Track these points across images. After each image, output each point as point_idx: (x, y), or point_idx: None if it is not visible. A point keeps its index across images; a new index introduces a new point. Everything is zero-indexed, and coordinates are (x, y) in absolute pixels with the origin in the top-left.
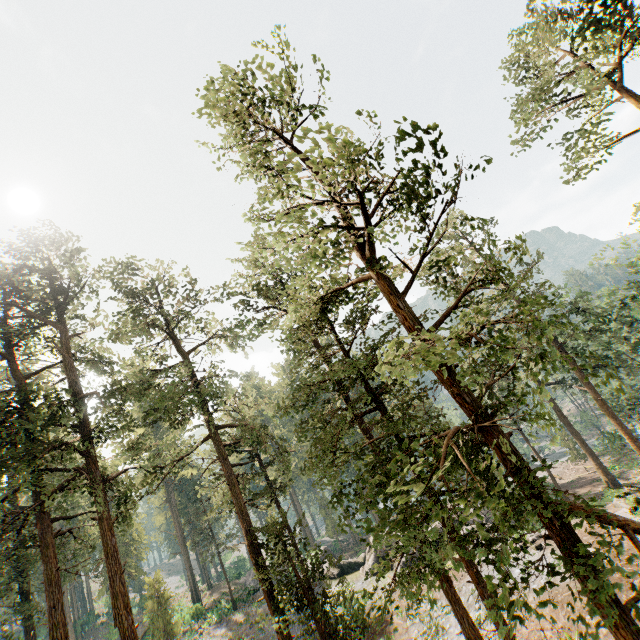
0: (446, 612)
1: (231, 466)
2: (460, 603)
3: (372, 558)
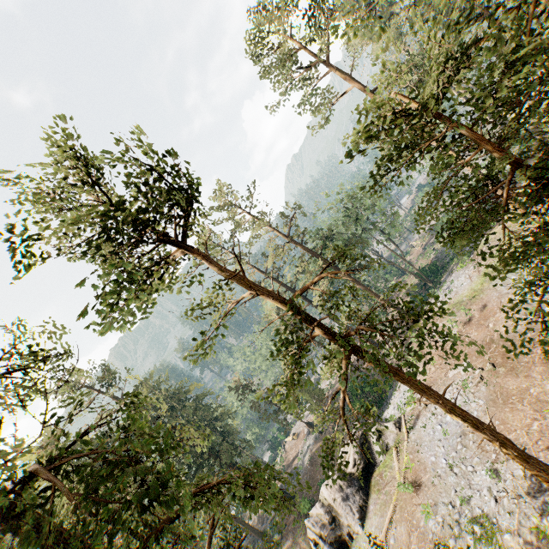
0: (464, 502)
1: None
2: (528, 454)
3: None
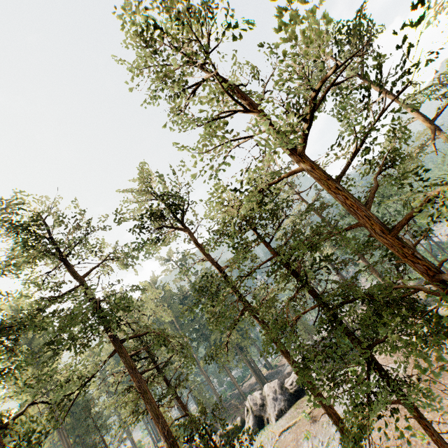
0: (327, 445)
1: (139, 375)
2: None
3: (251, 419)
